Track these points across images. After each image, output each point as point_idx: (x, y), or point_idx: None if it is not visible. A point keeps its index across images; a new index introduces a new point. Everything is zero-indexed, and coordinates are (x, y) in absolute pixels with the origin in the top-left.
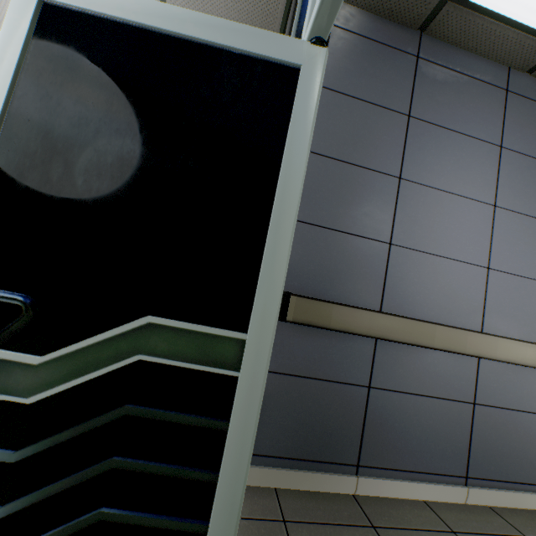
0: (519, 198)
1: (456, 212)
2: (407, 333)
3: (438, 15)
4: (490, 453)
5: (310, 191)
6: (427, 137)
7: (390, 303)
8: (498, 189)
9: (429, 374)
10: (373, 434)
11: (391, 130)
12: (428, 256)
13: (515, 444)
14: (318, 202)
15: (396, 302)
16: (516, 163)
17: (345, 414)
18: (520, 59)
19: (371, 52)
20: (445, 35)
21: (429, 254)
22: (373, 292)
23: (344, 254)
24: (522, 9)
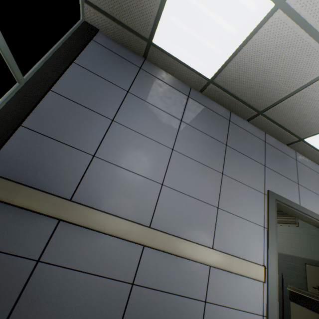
0: (189, 149)
1: (146, 147)
2: (84, 218)
3: (149, 51)
4: None
5: (42, 111)
6: (137, 104)
7: (81, 195)
8: (176, 141)
9: (99, 255)
10: (26, 308)
11: (114, 95)
12: (120, 169)
13: None
14: (46, 119)
15: (86, 195)
16: (189, 131)
17: (3, 285)
18: (194, 84)
19: (113, 58)
20: (157, 63)
21: (122, 167)
22: (69, 185)
23: (54, 155)
24: (184, 57)
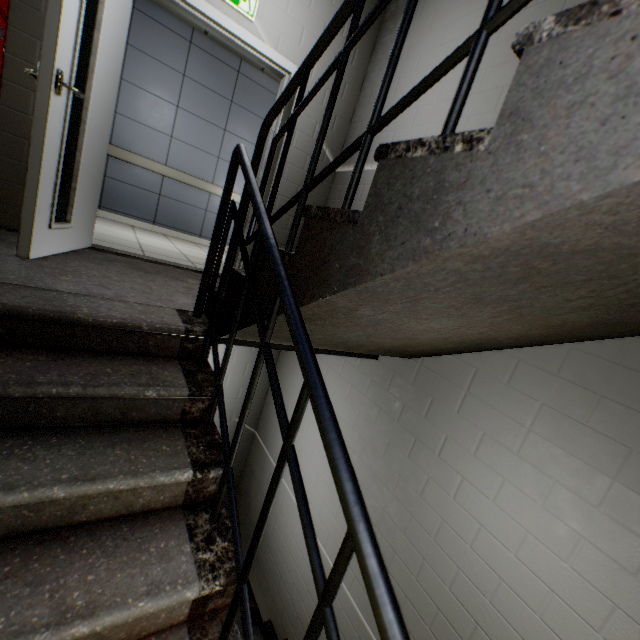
0: (193, 106)
1: (155, 105)
2: (123, 156)
3: None
4: (167, 216)
5: None
6: (139, 60)
7: (117, 142)
8: (181, 99)
9: (137, 178)
10: (108, 196)
11: None
12: (138, 124)
13: (180, 215)
14: None
15: (120, 142)
16: (193, 87)
17: None
18: (196, 27)
19: None
20: None
21: (139, 123)
22: None
23: None
24: None
